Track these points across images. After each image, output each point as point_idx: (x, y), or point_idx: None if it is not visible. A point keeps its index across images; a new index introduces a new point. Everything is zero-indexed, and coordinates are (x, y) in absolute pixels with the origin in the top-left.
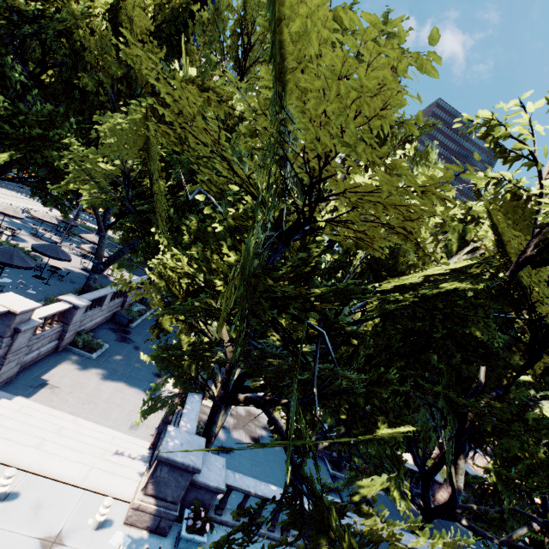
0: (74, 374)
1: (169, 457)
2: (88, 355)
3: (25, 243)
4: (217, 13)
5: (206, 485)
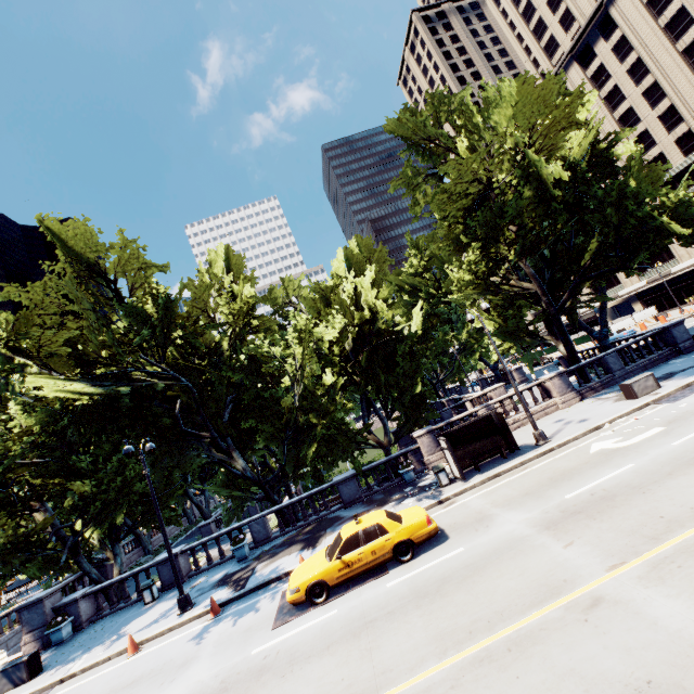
0: None
1: (21, 605)
2: None
3: None
4: None
5: (64, 603)
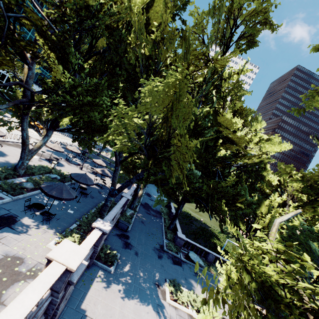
0: (103, 296)
1: None
2: (109, 269)
3: (63, 167)
4: (220, 1)
5: None
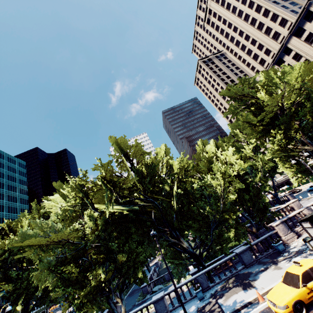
0: None
1: None
2: None
3: None
4: None
5: None
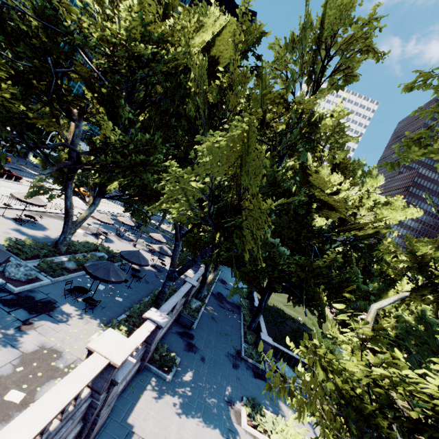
0: (155, 411)
1: None
2: (165, 376)
3: (112, 243)
4: (303, 30)
5: None
